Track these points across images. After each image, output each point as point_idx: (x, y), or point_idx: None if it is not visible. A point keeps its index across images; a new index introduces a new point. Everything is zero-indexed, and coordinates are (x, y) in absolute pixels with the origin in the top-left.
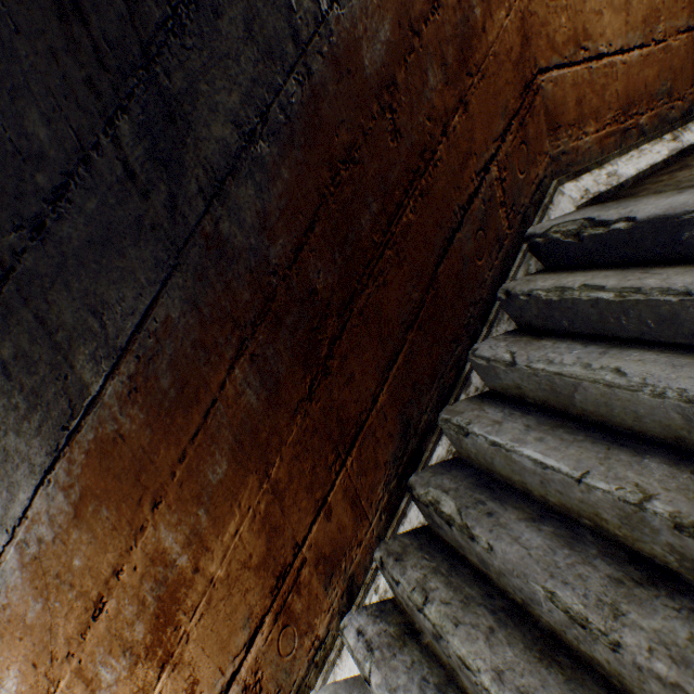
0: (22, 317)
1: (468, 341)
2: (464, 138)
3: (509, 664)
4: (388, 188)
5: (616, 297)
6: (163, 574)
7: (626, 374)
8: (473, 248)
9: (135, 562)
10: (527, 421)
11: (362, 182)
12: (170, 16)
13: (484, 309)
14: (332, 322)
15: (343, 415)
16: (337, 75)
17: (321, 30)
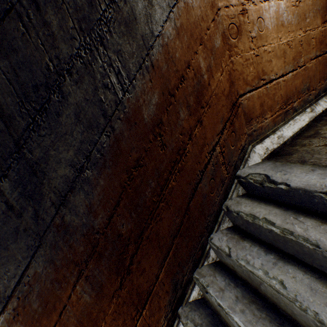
0: None
1: (208, 233)
2: (201, 137)
3: None
4: (160, 172)
5: (281, 233)
6: None
7: (286, 288)
8: (208, 188)
9: None
10: (237, 292)
11: (146, 174)
12: (31, 122)
13: (215, 216)
14: (131, 246)
15: (140, 290)
16: (129, 126)
17: (119, 107)
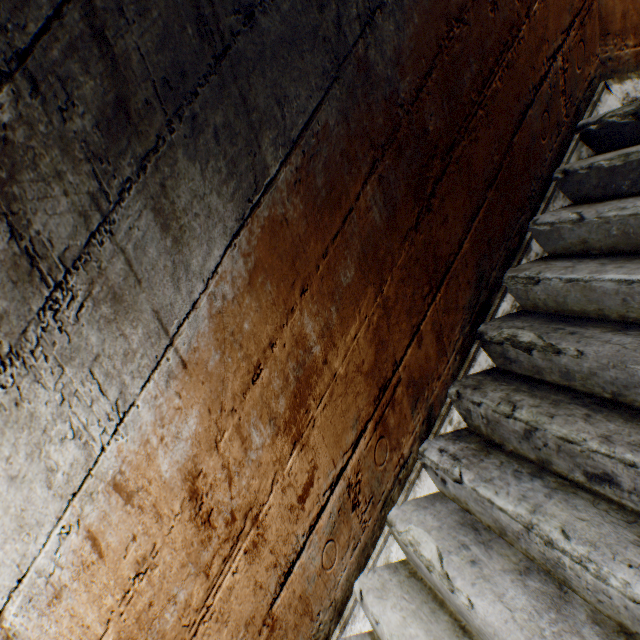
0: (231, 92)
1: (529, 213)
2: (540, 24)
3: (613, 431)
4: (484, 54)
5: None
6: (302, 358)
7: None
8: (539, 128)
9: (284, 340)
10: (599, 262)
11: (467, 43)
12: None
13: (542, 187)
14: (436, 164)
15: (436, 253)
16: None
17: None
